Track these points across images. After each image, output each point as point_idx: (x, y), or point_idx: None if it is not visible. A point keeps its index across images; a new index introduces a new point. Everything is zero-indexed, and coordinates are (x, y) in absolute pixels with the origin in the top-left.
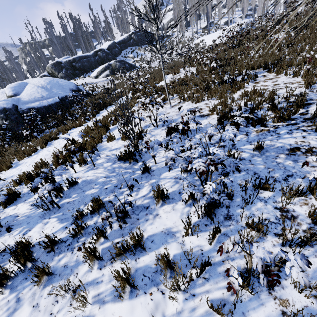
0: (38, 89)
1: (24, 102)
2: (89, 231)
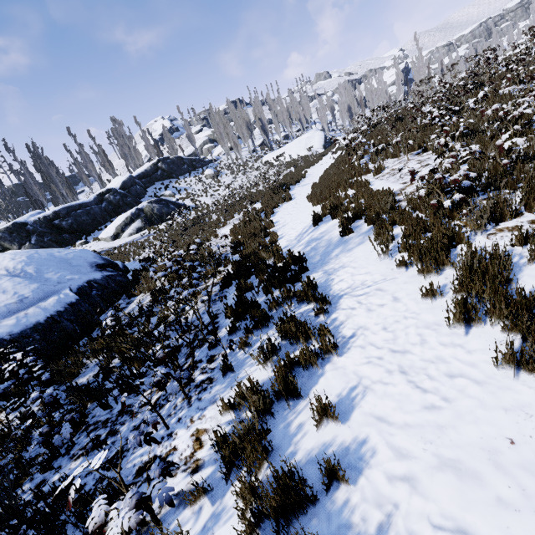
0: (1, 281)
1: None
2: None
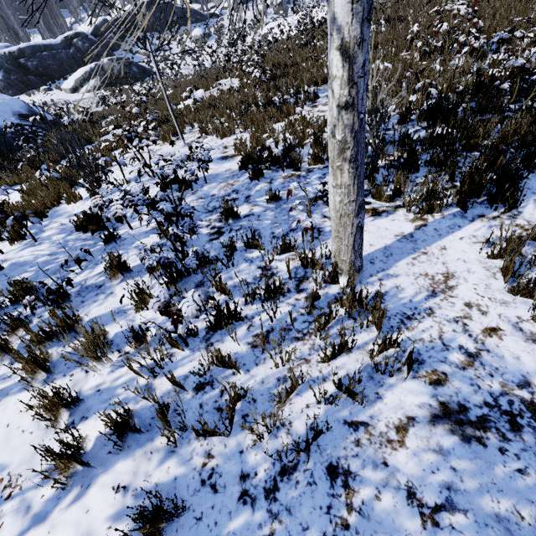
0: None
1: None
2: (6, 326)
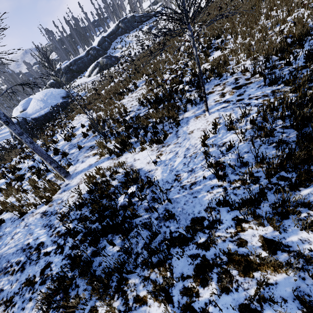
0: (38, 102)
1: (29, 114)
2: None
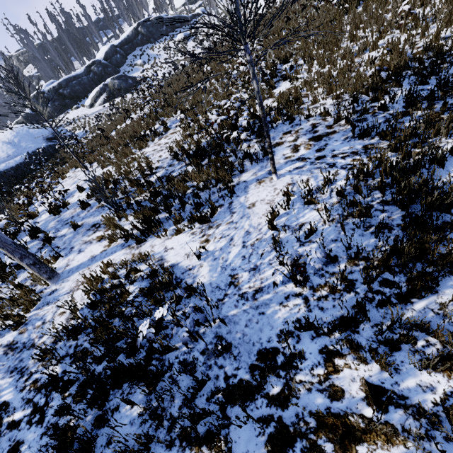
0: (3, 147)
1: None
2: None
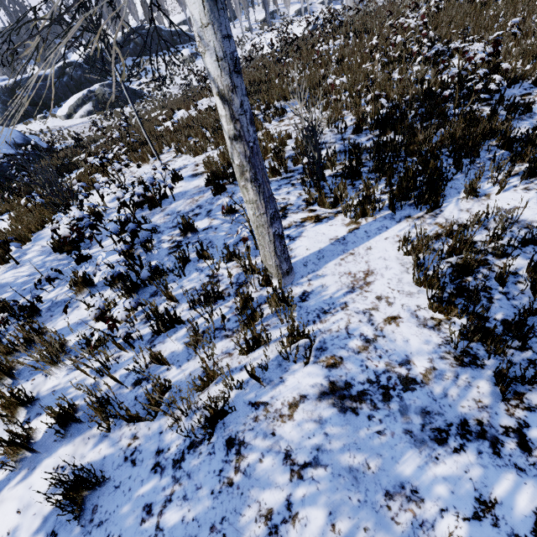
0: None
1: None
2: None
